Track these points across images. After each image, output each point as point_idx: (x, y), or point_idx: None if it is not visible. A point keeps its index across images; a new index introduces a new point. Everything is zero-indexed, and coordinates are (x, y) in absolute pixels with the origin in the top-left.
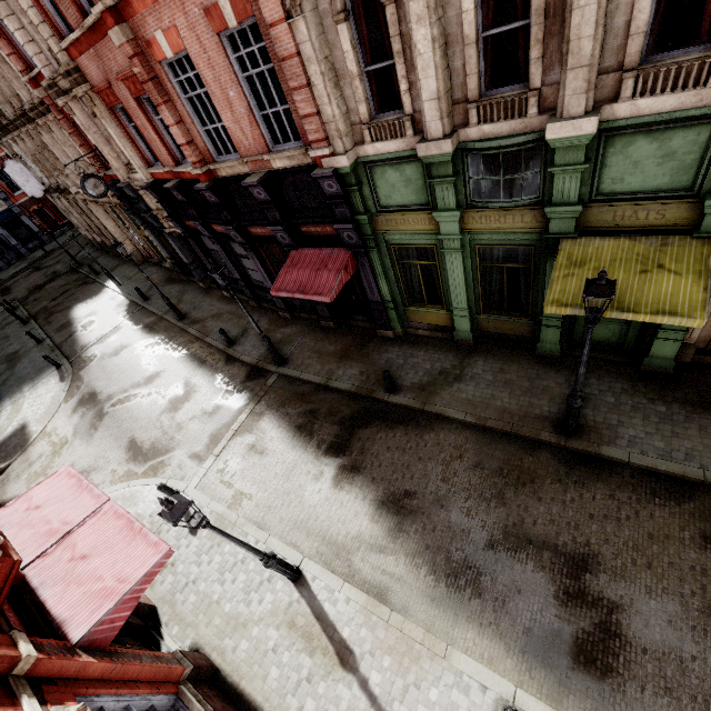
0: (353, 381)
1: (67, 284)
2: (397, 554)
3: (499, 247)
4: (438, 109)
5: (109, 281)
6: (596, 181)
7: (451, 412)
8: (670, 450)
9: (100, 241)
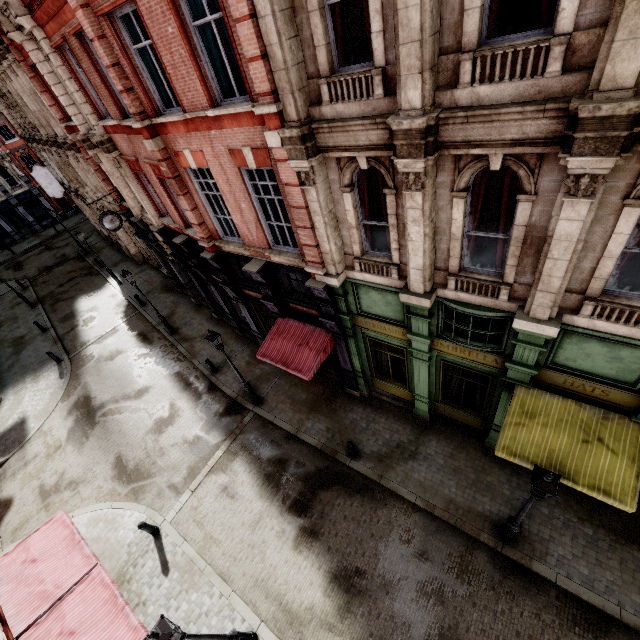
0: (320, 437)
1: (73, 271)
2: (343, 636)
3: (461, 367)
4: (422, 276)
5: (111, 277)
6: (551, 355)
7: (404, 492)
8: (593, 579)
9: (107, 235)
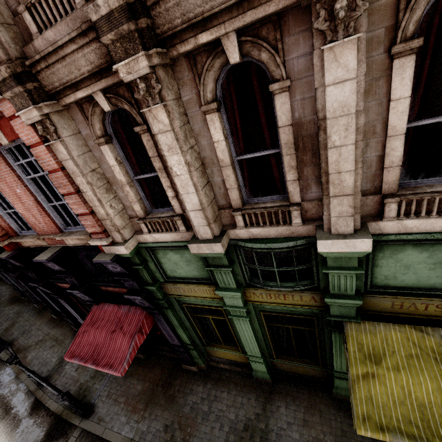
0: None
1: None
2: None
3: (282, 314)
4: (203, 217)
5: None
6: (369, 277)
7: None
8: None
9: None
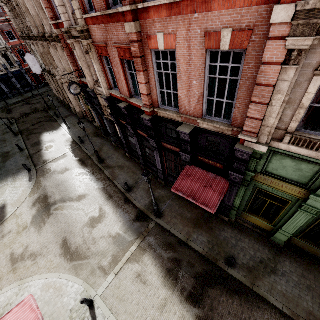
0: (204, 247)
1: (41, 118)
2: None
3: None
4: None
5: (63, 124)
6: None
7: (272, 300)
8: None
9: (62, 100)
